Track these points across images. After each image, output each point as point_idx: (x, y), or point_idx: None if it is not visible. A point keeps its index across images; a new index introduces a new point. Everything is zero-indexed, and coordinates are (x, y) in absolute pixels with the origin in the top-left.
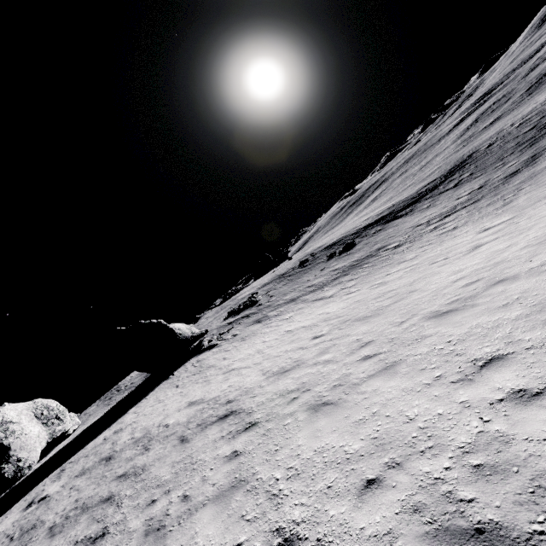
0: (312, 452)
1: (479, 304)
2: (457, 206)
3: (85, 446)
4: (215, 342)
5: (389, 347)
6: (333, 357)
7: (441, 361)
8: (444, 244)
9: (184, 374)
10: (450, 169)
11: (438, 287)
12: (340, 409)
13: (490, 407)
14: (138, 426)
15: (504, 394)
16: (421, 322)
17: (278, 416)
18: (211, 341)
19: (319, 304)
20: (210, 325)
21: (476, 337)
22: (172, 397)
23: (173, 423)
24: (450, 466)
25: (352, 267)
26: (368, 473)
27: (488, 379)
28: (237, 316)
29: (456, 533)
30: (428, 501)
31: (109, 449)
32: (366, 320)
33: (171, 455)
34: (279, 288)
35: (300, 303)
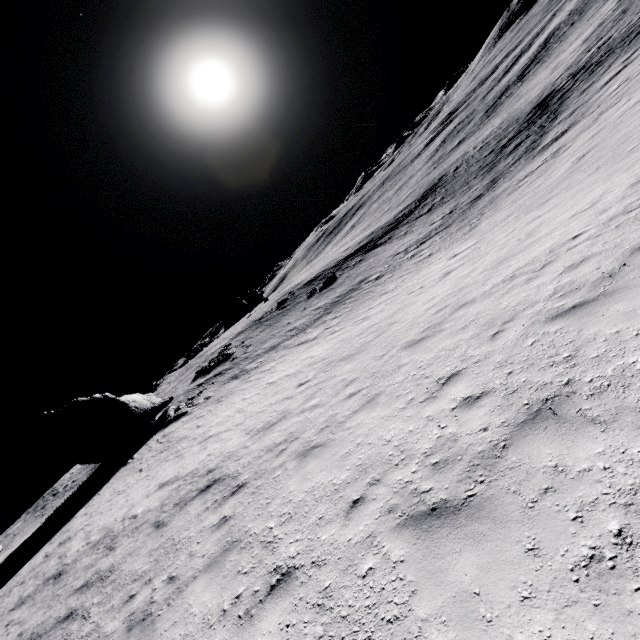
0: (304, 494)
1: (445, 329)
2: (432, 232)
3: (17, 572)
4: (184, 410)
5: (371, 381)
6: (319, 401)
7: (414, 385)
8: (421, 272)
9: (148, 454)
10: (423, 193)
11: (414, 316)
12: (328, 449)
13: (447, 415)
14: (94, 527)
15: (457, 403)
16: (398, 353)
17: (267, 471)
18: (178, 410)
19: (303, 349)
20: (174, 391)
21: (441, 359)
22: (136, 484)
23: (142, 512)
24: (416, 469)
25: (335, 304)
26: (354, 496)
27: (447, 393)
28: (208, 376)
29: (419, 517)
30: (400, 501)
31: (56, 565)
32: (350, 358)
33: (147, 545)
34: (256, 336)
35: (282, 350)
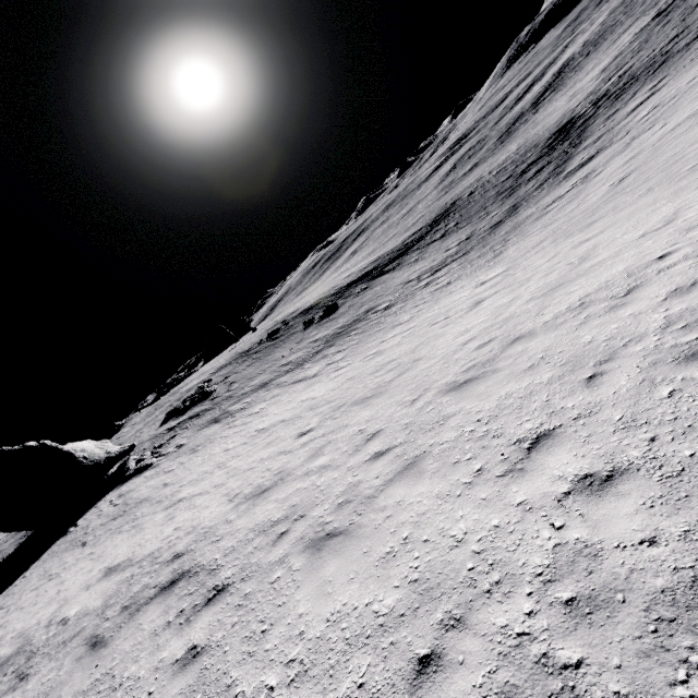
0: (323, 624)
1: (502, 369)
2: (447, 259)
3: None
4: (148, 461)
5: (405, 437)
6: (330, 460)
7: (477, 448)
8: (441, 301)
9: (96, 520)
10: (434, 217)
11: (446, 352)
12: (355, 541)
13: (558, 505)
14: (7, 632)
15: (569, 484)
16: (438, 399)
17: (260, 569)
18: (141, 461)
19: (301, 388)
20: (138, 436)
21: (510, 410)
22: (75, 566)
23: (77, 614)
24: (532, 609)
25: (338, 335)
26: (418, 646)
27: (542, 465)
28: (182, 418)
29: None
30: (519, 679)
31: None
32: (367, 402)
33: (73, 681)
34: (242, 371)
35: (274, 388)
